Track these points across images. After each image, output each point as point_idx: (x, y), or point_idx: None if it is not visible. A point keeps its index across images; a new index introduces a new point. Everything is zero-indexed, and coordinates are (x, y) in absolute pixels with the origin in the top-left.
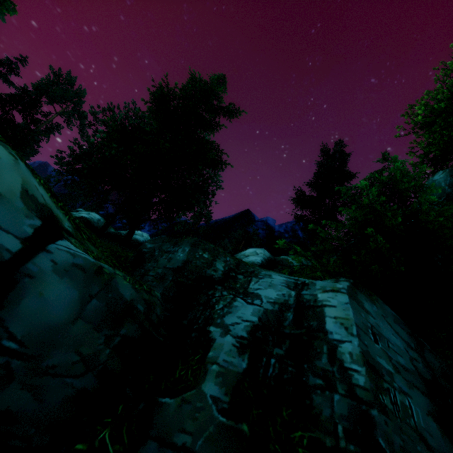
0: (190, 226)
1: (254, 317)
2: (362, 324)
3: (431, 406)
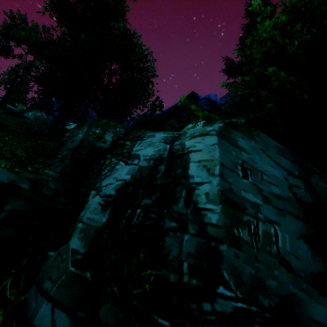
0: (148, 116)
1: (127, 176)
2: (230, 162)
3: (305, 229)
